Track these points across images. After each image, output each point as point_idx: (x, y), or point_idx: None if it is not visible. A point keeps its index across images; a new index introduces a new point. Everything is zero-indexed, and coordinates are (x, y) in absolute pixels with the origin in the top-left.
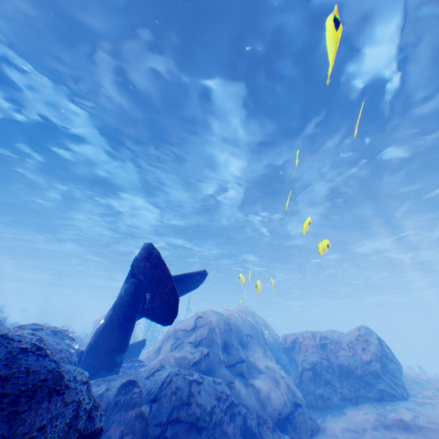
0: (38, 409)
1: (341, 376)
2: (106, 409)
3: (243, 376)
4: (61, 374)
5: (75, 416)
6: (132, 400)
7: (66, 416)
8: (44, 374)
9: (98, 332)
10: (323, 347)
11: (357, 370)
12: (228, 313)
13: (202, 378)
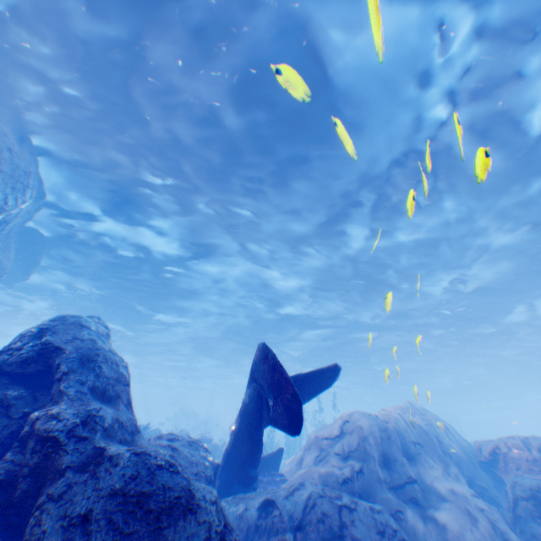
0: (176, 526)
1: None
2: (247, 532)
3: (417, 504)
4: (192, 491)
5: (208, 537)
6: (273, 524)
7: (200, 536)
8: (178, 491)
9: (229, 442)
10: None
11: None
12: (382, 414)
13: (354, 503)
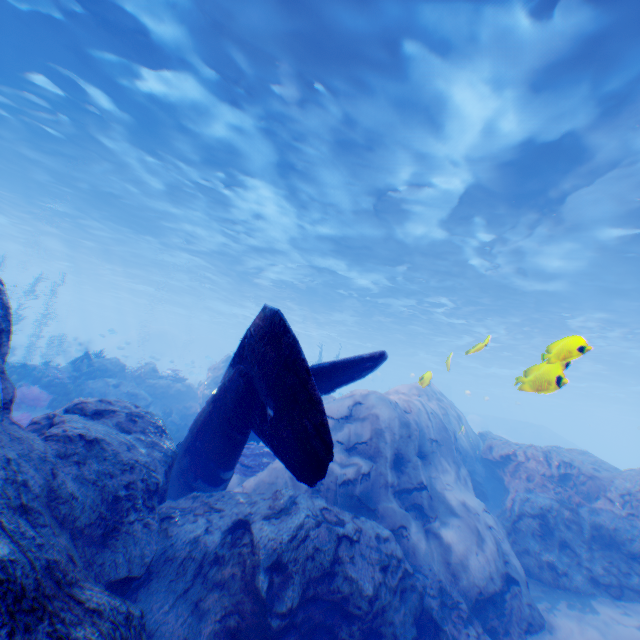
0: None
1: (595, 544)
2: (201, 563)
3: (420, 511)
4: None
5: None
6: (242, 557)
7: None
8: None
9: (194, 428)
10: (562, 481)
11: (631, 544)
12: (403, 401)
13: (358, 532)
